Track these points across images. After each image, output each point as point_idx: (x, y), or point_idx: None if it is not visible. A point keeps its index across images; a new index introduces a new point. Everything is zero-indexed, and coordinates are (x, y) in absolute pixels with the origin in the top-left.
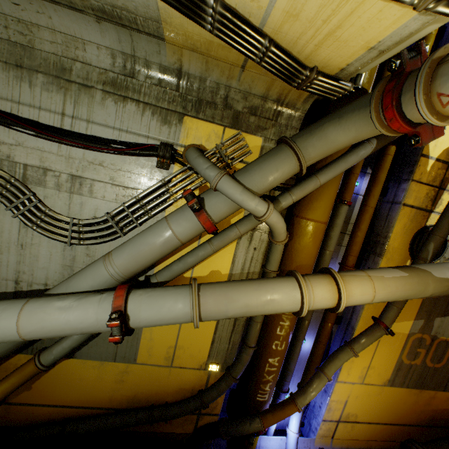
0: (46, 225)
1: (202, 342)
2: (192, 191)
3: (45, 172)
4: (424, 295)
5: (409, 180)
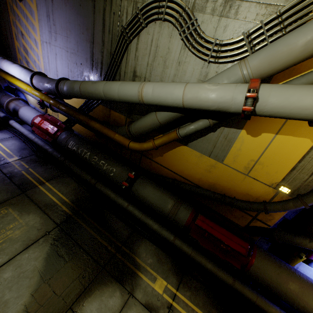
0: (197, 45)
1: (282, 166)
2: None
3: None
4: None
5: None
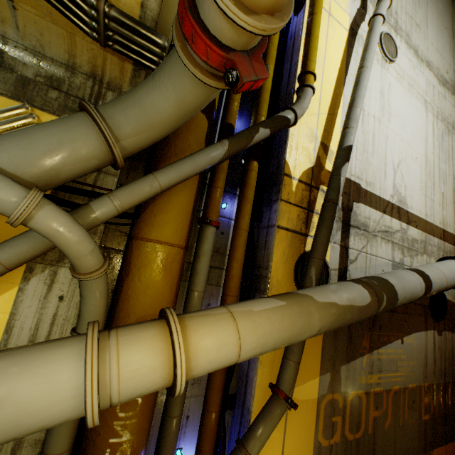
0: None
1: None
2: None
3: None
4: (310, 331)
5: (278, 200)
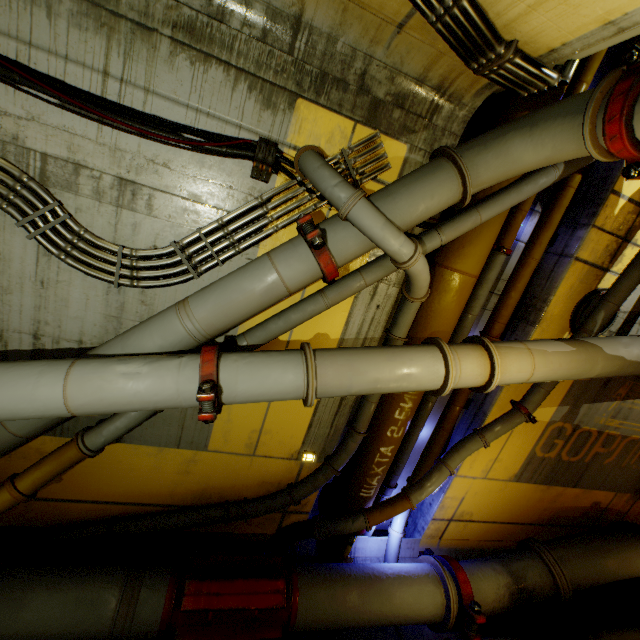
0: (81, 254)
1: (296, 426)
2: (311, 218)
3: (76, 170)
4: (588, 375)
5: (589, 226)
